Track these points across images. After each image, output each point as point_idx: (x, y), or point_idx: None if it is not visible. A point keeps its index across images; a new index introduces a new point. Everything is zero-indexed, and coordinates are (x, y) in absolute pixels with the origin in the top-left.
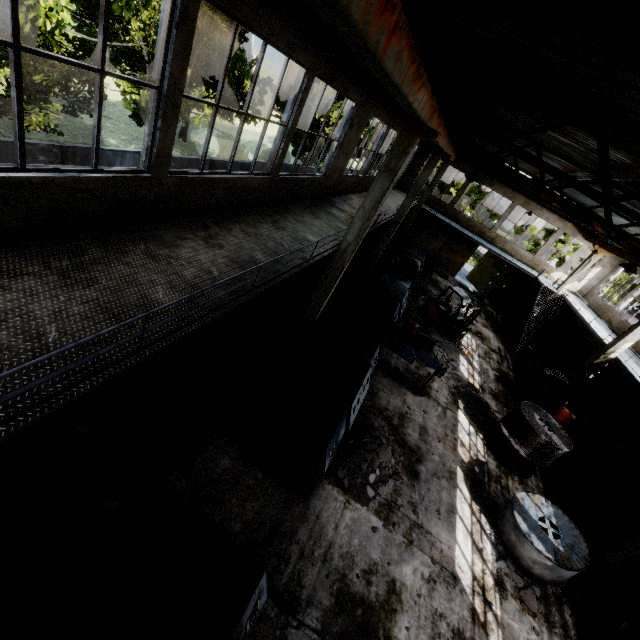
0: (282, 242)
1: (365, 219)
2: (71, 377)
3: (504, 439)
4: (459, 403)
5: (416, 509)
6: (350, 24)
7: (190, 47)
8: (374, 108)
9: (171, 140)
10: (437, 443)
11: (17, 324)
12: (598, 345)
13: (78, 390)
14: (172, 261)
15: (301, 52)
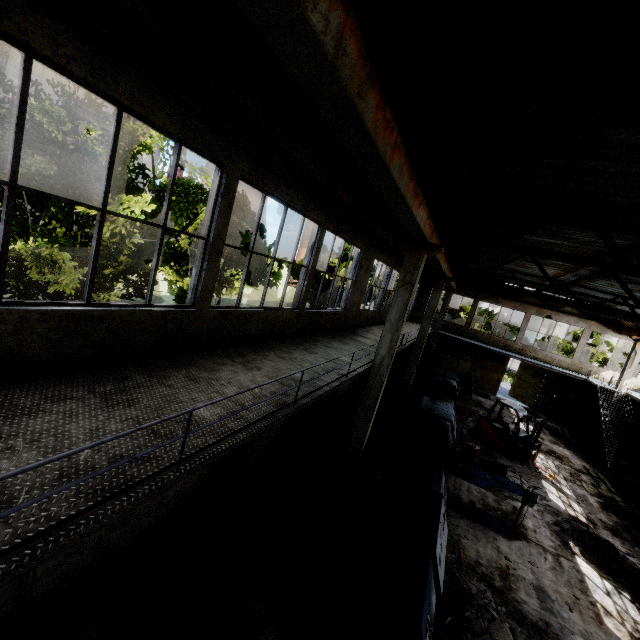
0: (317, 362)
1: (394, 330)
2: (98, 497)
3: None
4: (571, 546)
5: None
6: (364, 131)
7: (231, 209)
8: (376, 253)
9: (214, 278)
10: (570, 613)
11: (50, 443)
12: None
13: (104, 513)
14: (212, 382)
15: (314, 212)
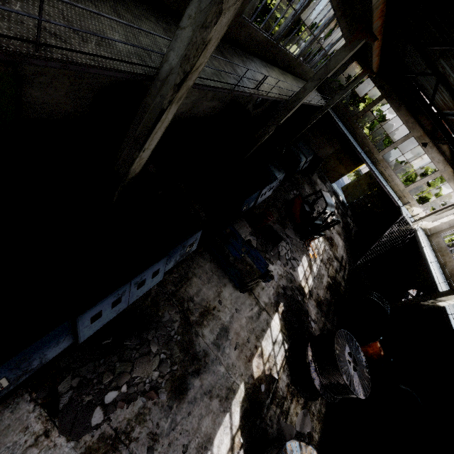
0: None
1: (198, 24)
2: None
3: (306, 360)
4: (280, 306)
5: (155, 444)
6: None
7: None
8: None
9: None
10: (232, 350)
11: None
12: (425, 281)
13: None
14: None
15: None
